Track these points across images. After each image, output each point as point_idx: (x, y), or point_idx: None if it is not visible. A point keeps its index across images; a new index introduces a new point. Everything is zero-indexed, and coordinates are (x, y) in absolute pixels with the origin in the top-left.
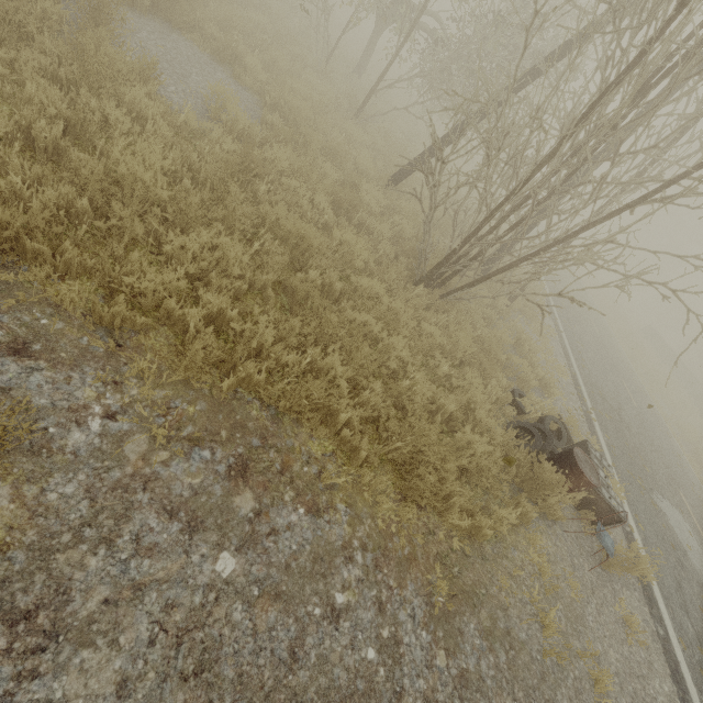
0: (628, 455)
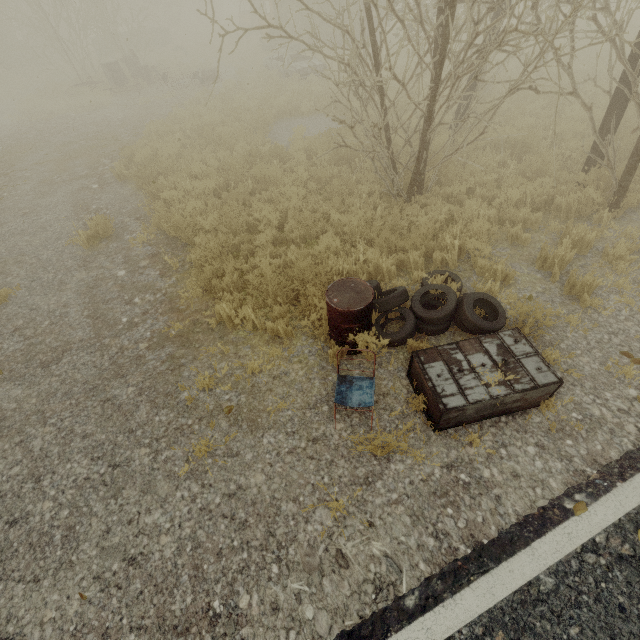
0: None
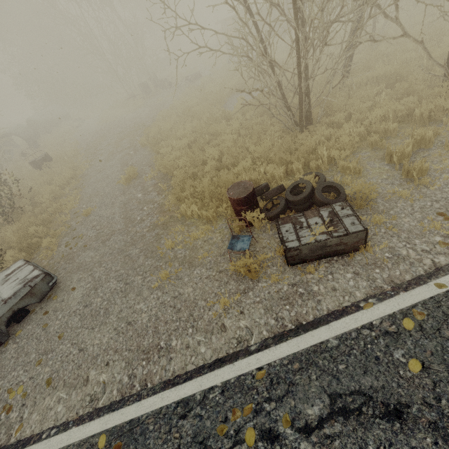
0: None
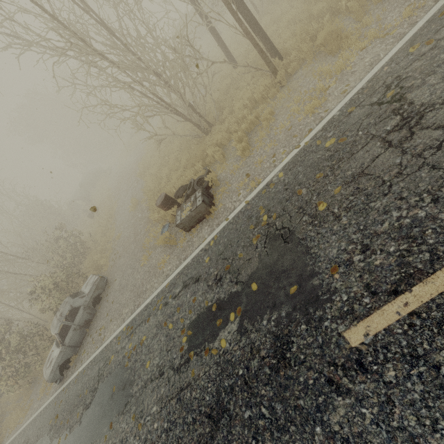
0: (299, 190)
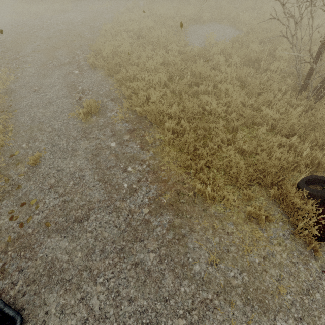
0: None
